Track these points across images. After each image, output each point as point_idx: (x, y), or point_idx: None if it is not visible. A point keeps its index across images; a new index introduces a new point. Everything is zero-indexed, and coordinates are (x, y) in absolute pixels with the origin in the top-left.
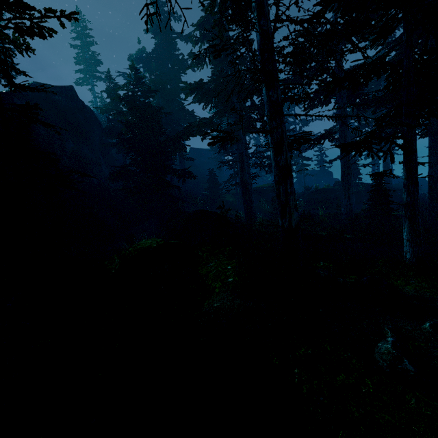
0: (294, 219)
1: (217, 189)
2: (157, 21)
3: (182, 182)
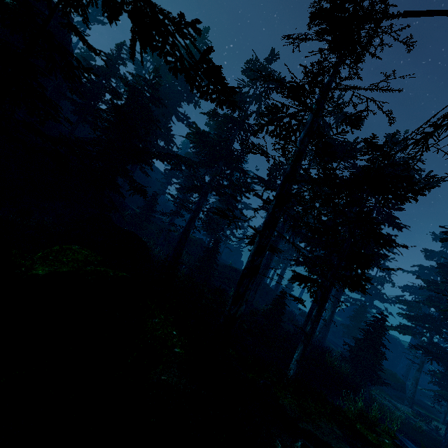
0: (241, 310)
1: (150, 215)
2: (194, 51)
3: (130, 193)
